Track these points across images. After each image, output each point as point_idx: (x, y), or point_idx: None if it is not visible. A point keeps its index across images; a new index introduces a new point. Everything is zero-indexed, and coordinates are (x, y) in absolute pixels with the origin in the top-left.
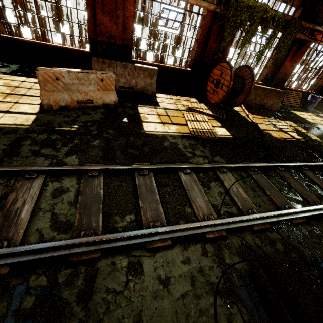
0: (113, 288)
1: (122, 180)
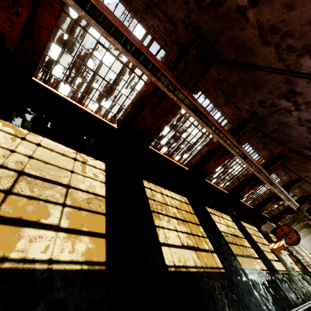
0: None
1: None
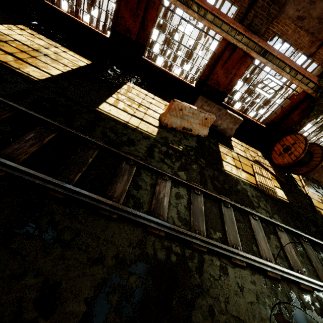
0: (213, 275)
1: (213, 204)
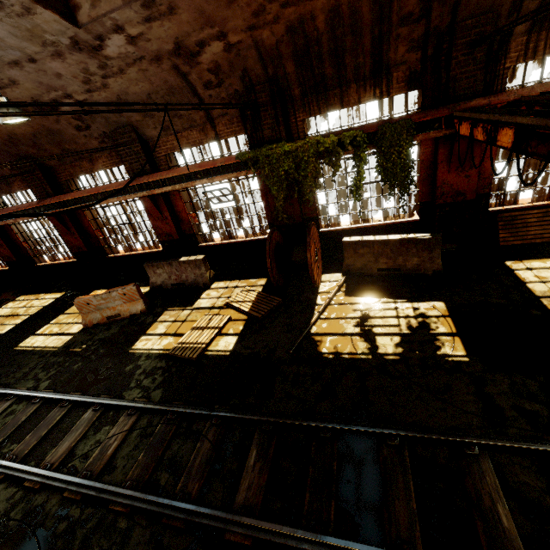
0: None
1: (49, 409)
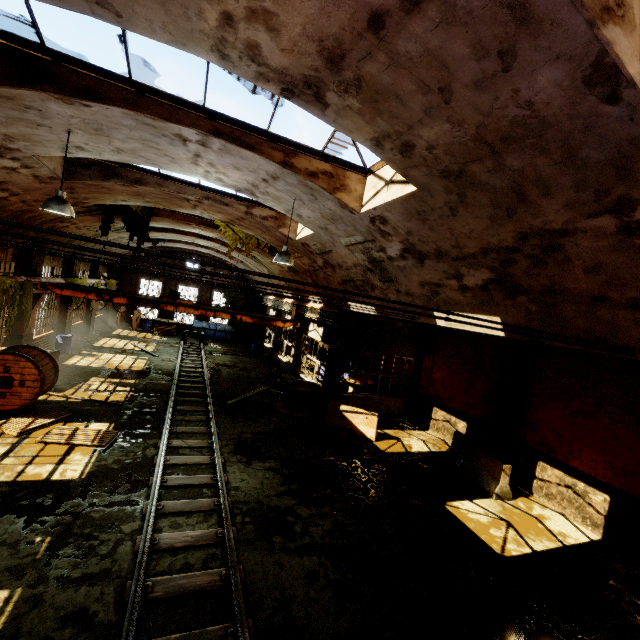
0: (244, 495)
1: (168, 494)
